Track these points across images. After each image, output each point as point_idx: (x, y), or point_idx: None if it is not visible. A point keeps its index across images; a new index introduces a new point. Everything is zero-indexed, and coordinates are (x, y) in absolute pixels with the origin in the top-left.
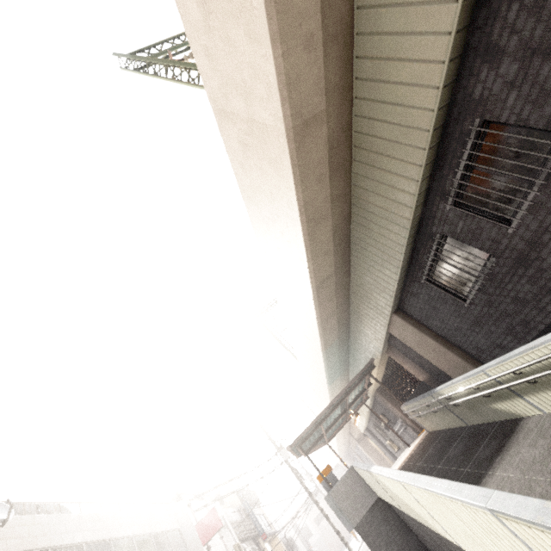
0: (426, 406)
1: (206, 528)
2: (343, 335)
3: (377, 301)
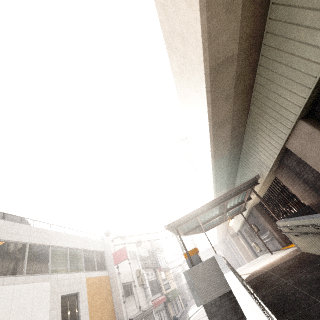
0: (314, 228)
1: (118, 256)
2: (235, 151)
3: (283, 103)
